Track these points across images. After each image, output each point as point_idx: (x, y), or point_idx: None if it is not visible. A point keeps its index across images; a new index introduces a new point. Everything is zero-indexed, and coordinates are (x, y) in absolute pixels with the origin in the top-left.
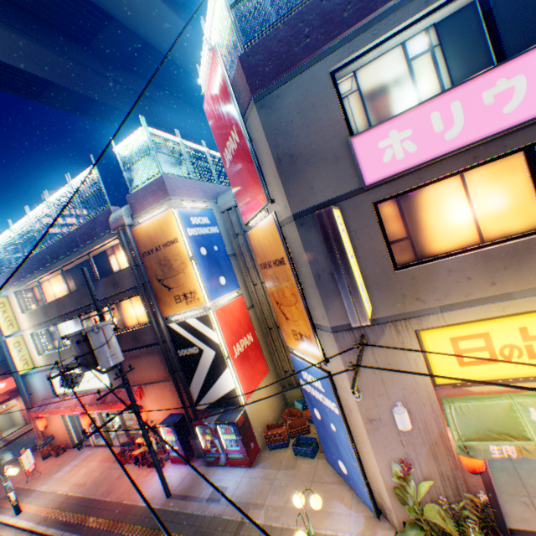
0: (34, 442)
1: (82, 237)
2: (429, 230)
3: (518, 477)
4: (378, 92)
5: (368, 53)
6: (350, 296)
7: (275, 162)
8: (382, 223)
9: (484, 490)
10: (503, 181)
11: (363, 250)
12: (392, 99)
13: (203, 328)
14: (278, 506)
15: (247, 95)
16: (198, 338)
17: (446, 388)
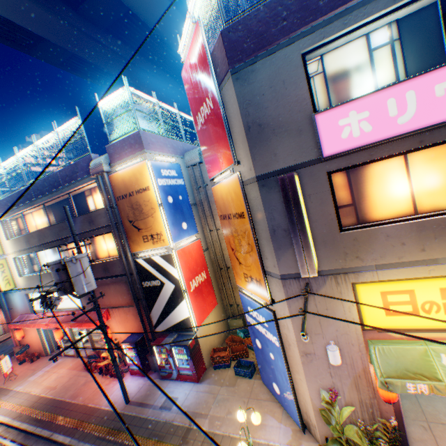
0: (12, 349)
1: (64, 178)
2: (371, 200)
3: (419, 405)
4: (340, 76)
5: (337, 40)
6: (302, 251)
7: (245, 129)
8: (333, 190)
9: (394, 416)
10: (440, 163)
11: (314, 212)
12: (352, 83)
13: (165, 265)
14: (220, 416)
15: (225, 67)
16: (161, 273)
17: (372, 332)
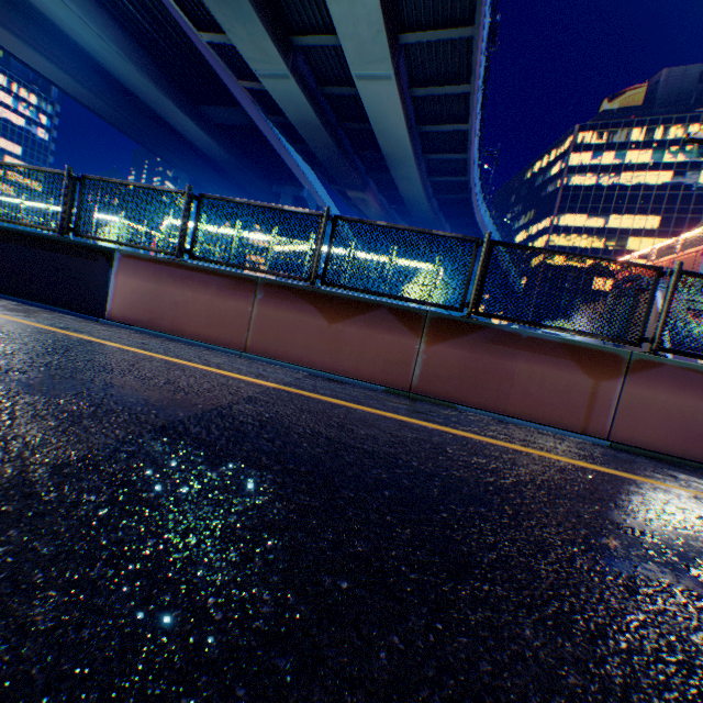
0: None
1: None
2: None
3: None
4: None
5: None
6: None
7: None
8: None
9: None
10: None
11: None
12: None
13: None
14: None
15: None
16: None
17: None
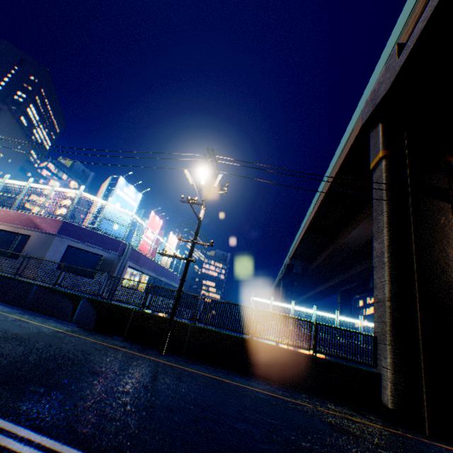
0: None
1: None
2: None
3: None
4: None
5: None
6: None
7: None
8: None
9: None
10: None
11: None
12: None
13: None
14: None
15: None
16: None
17: None
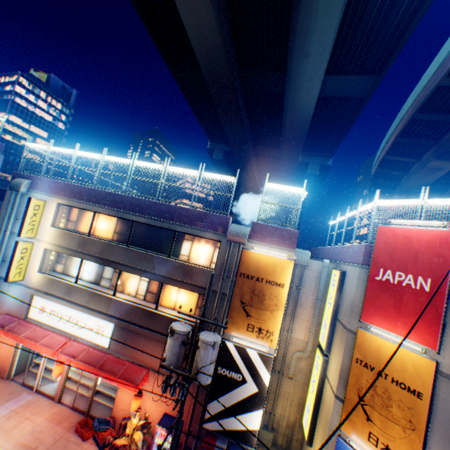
0: None
1: (181, 216)
2: None
3: None
4: None
5: None
6: None
7: None
8: None
9: None
10: None
11: None
12: None
13: (258, 364)
14: None
15: None
16: (248, 369)
17: None
